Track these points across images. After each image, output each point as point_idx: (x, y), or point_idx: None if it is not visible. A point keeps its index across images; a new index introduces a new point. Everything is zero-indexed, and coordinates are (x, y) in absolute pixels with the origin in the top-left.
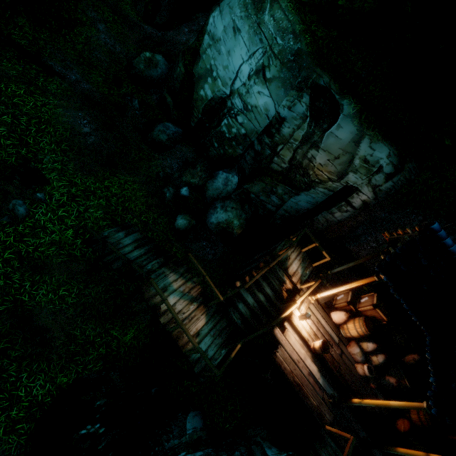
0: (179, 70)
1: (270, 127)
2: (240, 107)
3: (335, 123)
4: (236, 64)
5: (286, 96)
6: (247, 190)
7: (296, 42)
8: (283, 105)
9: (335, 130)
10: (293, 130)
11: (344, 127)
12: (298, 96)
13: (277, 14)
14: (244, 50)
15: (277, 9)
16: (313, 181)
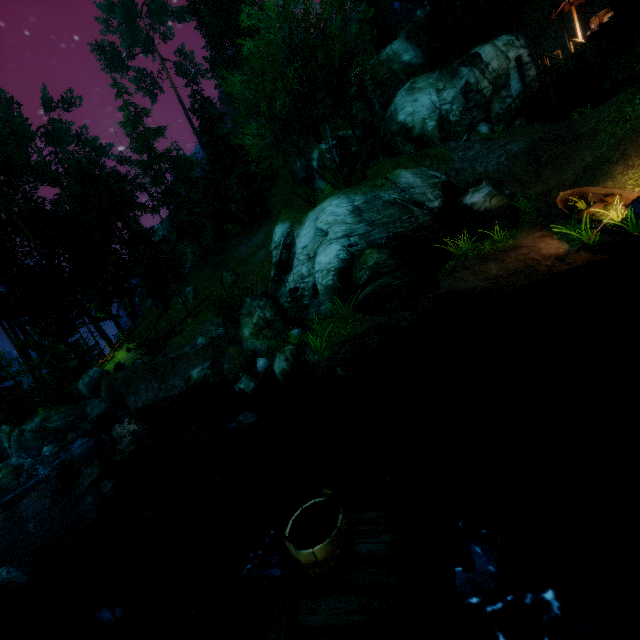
0: (408, 148)
1: (466, 92)
2: (449, 106)
3: (481, 54)
4: (429, 103)
5: (454, 83)
6: (495, 115)
7: (435, 74)
8: (458, 83)
9: (484, 55)
10: (474, 77)
11: (485, 50)
12: (460, 72)
13: (420, 81)
14: (426, 97)
15: (418, 81)
16: (505, 73)
